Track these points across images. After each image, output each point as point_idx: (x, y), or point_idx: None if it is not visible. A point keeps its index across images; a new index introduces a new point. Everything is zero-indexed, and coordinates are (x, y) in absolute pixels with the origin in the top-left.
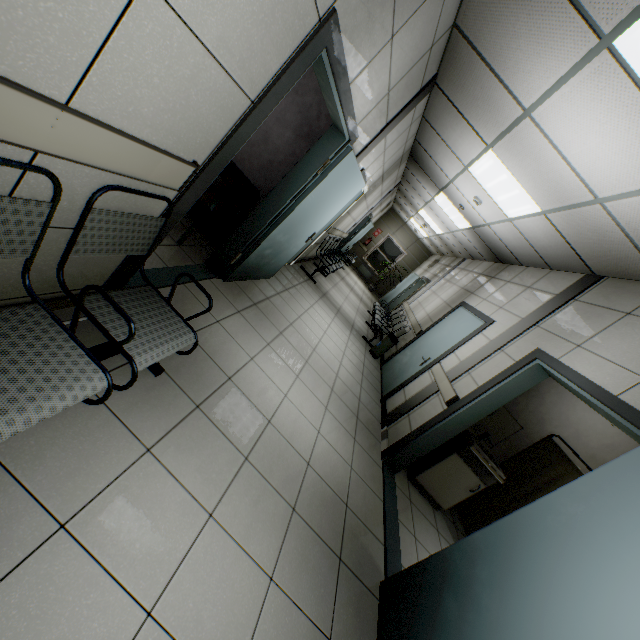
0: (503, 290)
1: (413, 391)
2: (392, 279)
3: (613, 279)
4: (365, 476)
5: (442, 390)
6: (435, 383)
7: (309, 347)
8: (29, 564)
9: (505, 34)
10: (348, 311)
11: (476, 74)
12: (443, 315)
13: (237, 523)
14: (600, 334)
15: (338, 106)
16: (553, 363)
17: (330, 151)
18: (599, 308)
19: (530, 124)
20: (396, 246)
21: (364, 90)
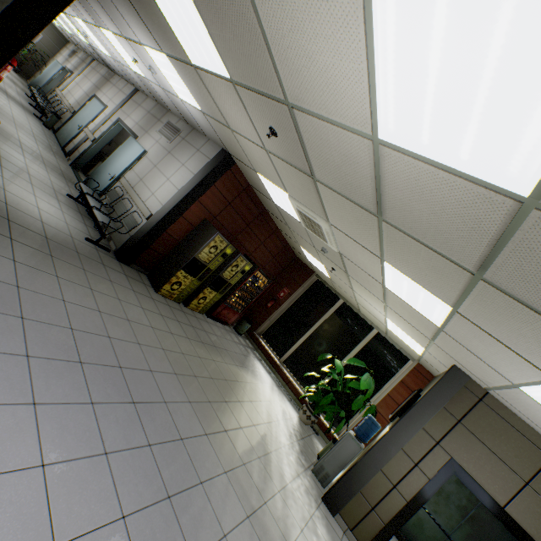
0: (112, 90)
1: (78, 141)
2: (36, 62)
3: (141, 92)
4: (66, 168)
5: (90, 137)
6: (87, 136)
7: (11, 117)
8: (1, 150)
9: None
10: (13, 94)
11: None
12: (86, 102)
13: (32, 160)
14: (133, 112)
15: None
16: (122, 122)
17: None
18: (135, 103)
19: (92, 27)
20: None
21: None
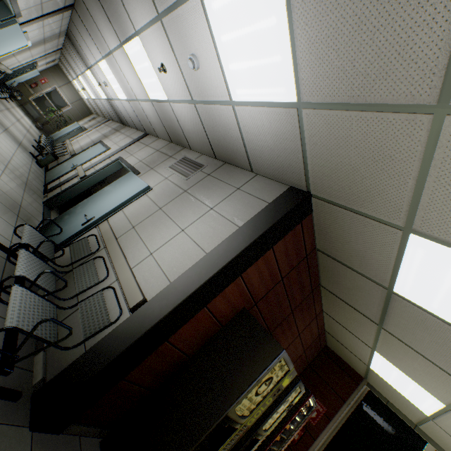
0: (119, 137)
1: (65, 178)
2: (59, 124)
3: (150, 135)
4: (32, 204)
5: (80, 174)
6: (77, 173)
7: None
8: None
9: (97, 16)
10: (16, 133)
11: (91, 21)
12: (89, 146)
13: None
14: (138, 151)
15: (9, 2)
16: (122, 160)
17: (1, 16)
18: (142, 144)
19: (114, 58)
20: (63, 98)
21: (26, 0)
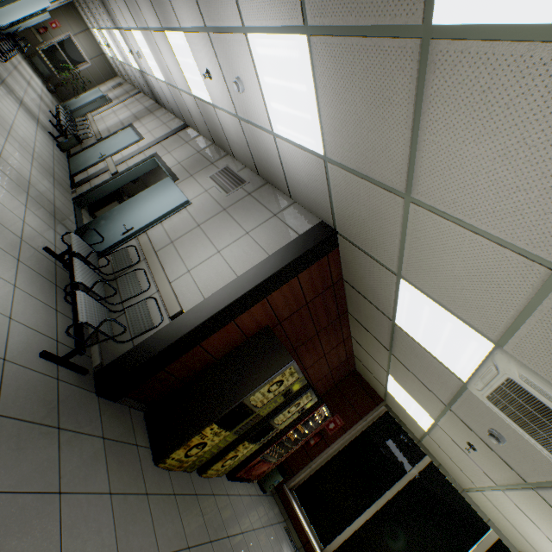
0: (154, 122)
1: (94, 171)
2: (76, 87)
3: (191, 128)
4: (64, 202)
5: (111, 169)
6: (108, 167)
7: (7, 124)
8: None
9: None
10: (31, 106)
11: None
12: (118, 130)
13: (5, 186)
14: (177, 149)
15: None
16: (159, 158)
17: None
18: (181, 139)
19: (152, 36)
20: (80, 51)
21: None
